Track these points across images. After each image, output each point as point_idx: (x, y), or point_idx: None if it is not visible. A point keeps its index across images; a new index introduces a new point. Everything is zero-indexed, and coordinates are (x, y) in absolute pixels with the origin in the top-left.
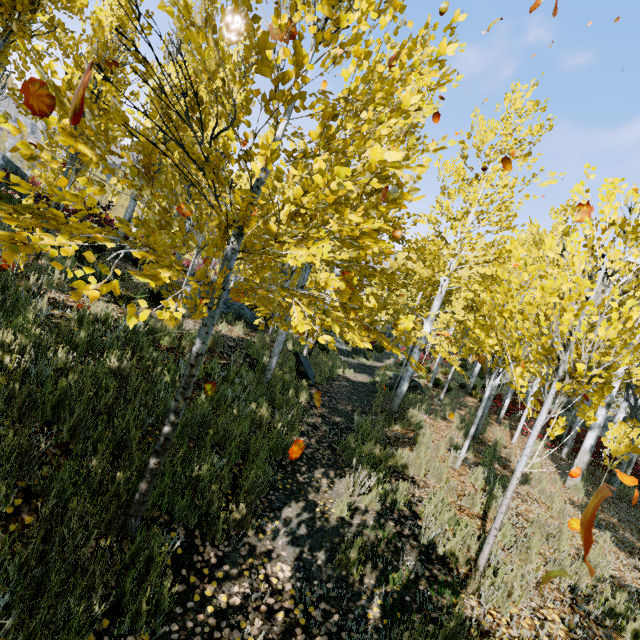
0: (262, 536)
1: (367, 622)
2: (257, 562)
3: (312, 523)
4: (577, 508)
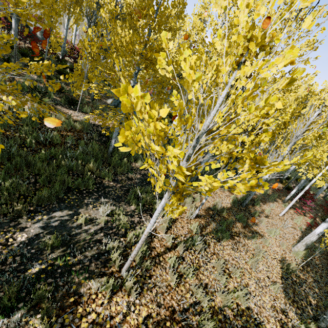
0: (29, 220)
1: (25, 272)
2: (14, 230)
3: (65, 222)
4: (280, 264)
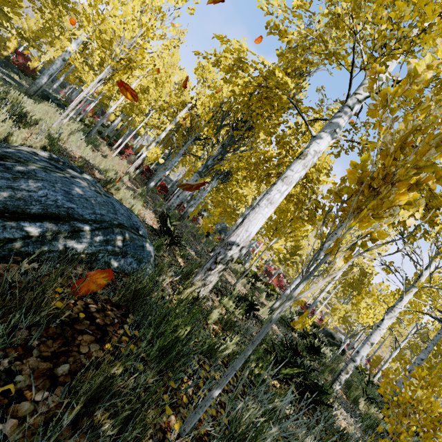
0: None
1: None
2: None
3: None
4: (124, 174)
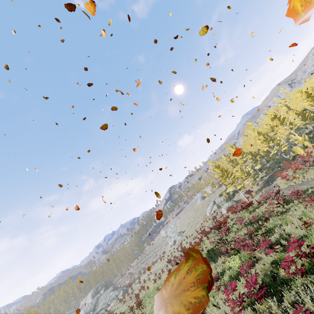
0: None
1: None
2: None
3: None
4: None
